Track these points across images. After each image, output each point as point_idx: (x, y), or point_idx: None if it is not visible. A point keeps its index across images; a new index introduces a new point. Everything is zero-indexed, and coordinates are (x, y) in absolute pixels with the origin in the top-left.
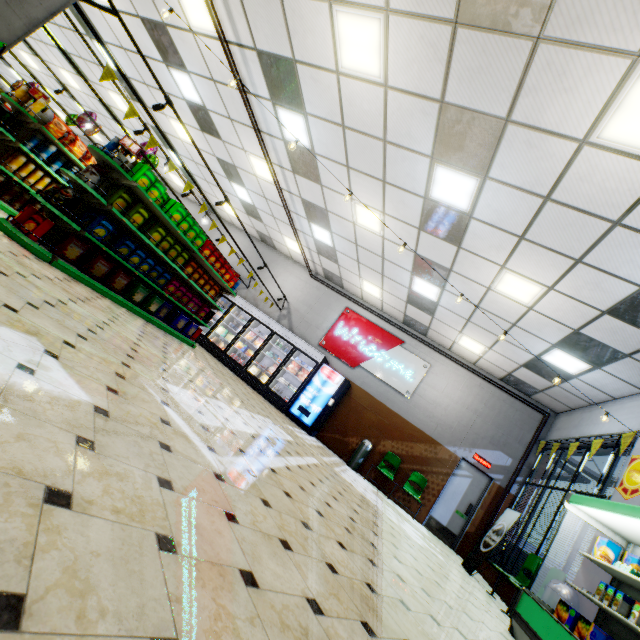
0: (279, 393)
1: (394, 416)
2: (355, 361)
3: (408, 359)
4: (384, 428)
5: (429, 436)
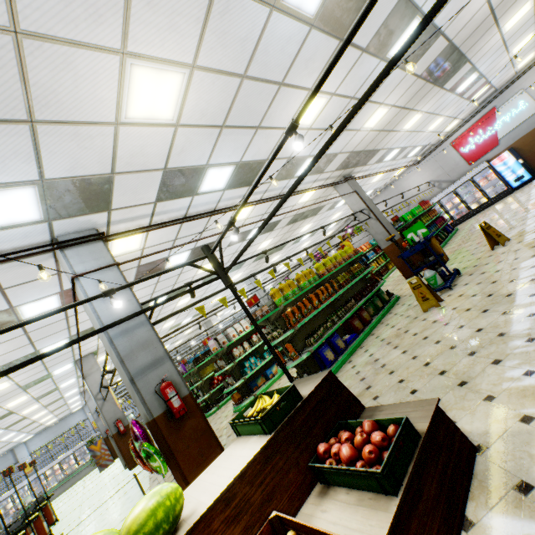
0: (496, 194)
1: None
2: (494, 143)
3: (509, 105)
4: None
5: None
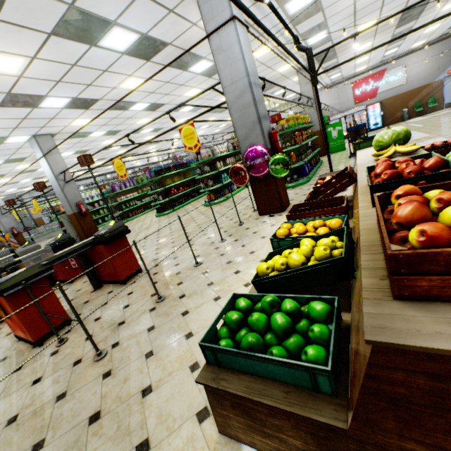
0: None
1: (405, 94)
2: (374, 94)
3: (393, 72)
4: (405, 100)
5: (424, 85)
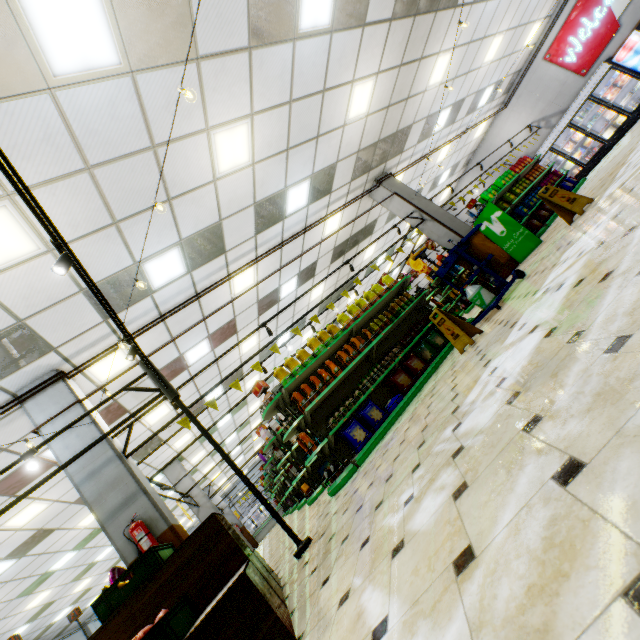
0: (639, 102)
1: None
2: (611, 28)
3: None
4: None
5: None
